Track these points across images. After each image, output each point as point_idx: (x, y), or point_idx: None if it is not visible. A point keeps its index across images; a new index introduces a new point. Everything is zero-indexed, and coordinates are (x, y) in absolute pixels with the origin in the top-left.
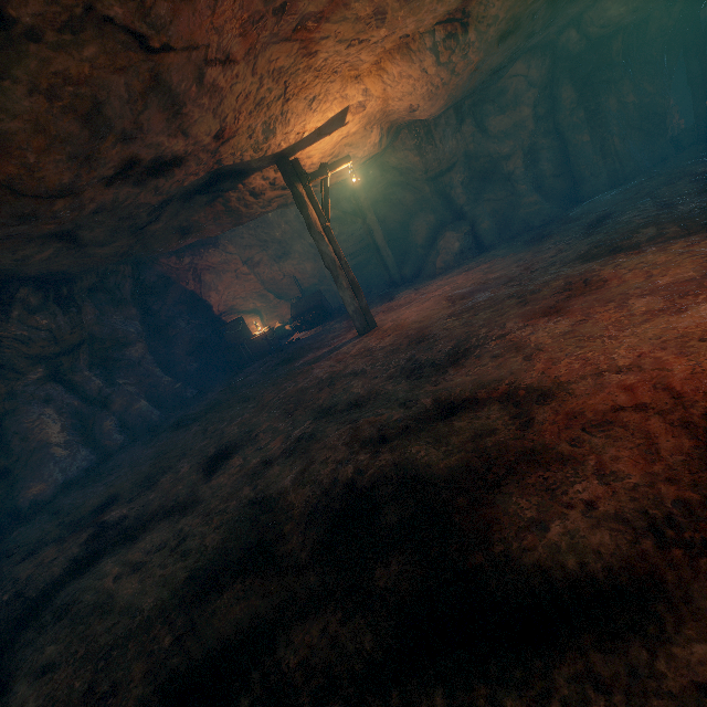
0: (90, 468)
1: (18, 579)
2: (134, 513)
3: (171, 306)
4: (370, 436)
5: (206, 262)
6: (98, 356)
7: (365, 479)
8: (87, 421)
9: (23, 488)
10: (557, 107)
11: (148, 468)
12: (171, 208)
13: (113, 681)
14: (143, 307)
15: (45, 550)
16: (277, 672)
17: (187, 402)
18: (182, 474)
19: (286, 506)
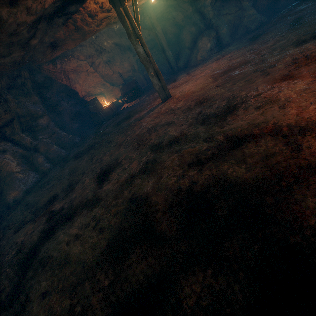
0: (37, 181)
1: (17, 242)
2: (66, 205)
3: (56, 94)
4: (192, 160)
5: (69, 67)
6: (24, 125)
7: (198, 187)
8: (29, 159)
9: (7, 194)
10: None
11: (67, 181)
12: (41, 27)
13: (82, 304)
14: (41, 96)
15: (27, 226)
16: (181, 307)
17: (77, 144)
18: (86, 184)
19: (153, 203)
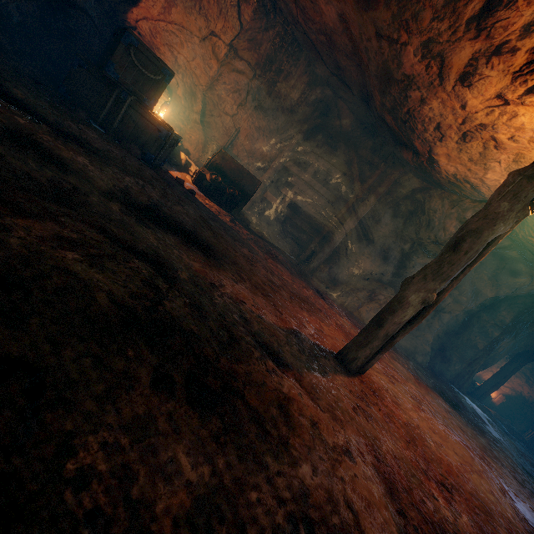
0: None
1: None
2: None
3: None
4: None
5: None
6: None
7: None
8: None
9: None
10: (492, 311)
11: None
12: None
13: None
14: None
15: None
16: None
17: None
18: None
19: None
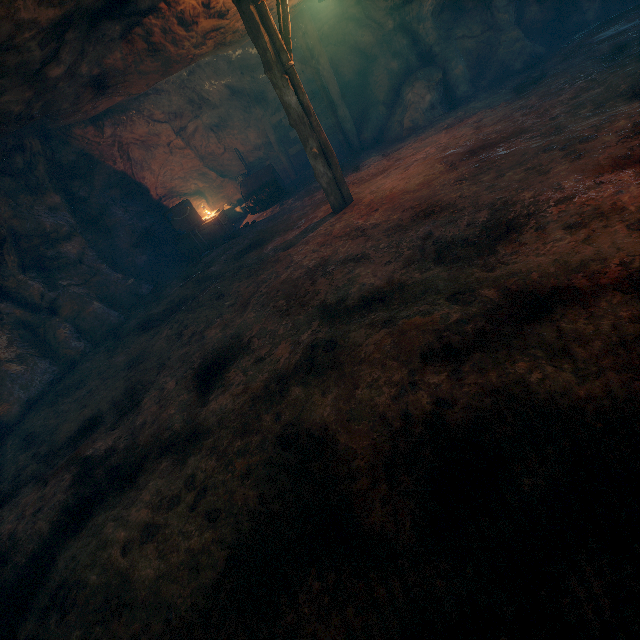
0: (54, 381)
1: None
2: (122, 444)
3: (101, 191)
4: (429, 347)
5: (131, 134)
6: (29, 256)
7: (456, 415)
8: (37, 330)
9: None
10: None
11: (123, 384)
12: (72, 39)
13: None
14: (67, 194)
15: (25, 494)
16: None
17: (145, 299)
18: (169, 392)
19: (342, 452)
